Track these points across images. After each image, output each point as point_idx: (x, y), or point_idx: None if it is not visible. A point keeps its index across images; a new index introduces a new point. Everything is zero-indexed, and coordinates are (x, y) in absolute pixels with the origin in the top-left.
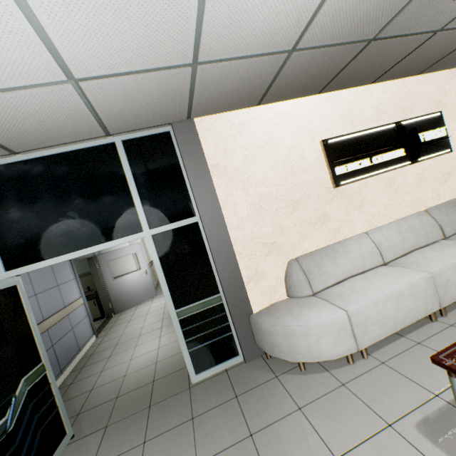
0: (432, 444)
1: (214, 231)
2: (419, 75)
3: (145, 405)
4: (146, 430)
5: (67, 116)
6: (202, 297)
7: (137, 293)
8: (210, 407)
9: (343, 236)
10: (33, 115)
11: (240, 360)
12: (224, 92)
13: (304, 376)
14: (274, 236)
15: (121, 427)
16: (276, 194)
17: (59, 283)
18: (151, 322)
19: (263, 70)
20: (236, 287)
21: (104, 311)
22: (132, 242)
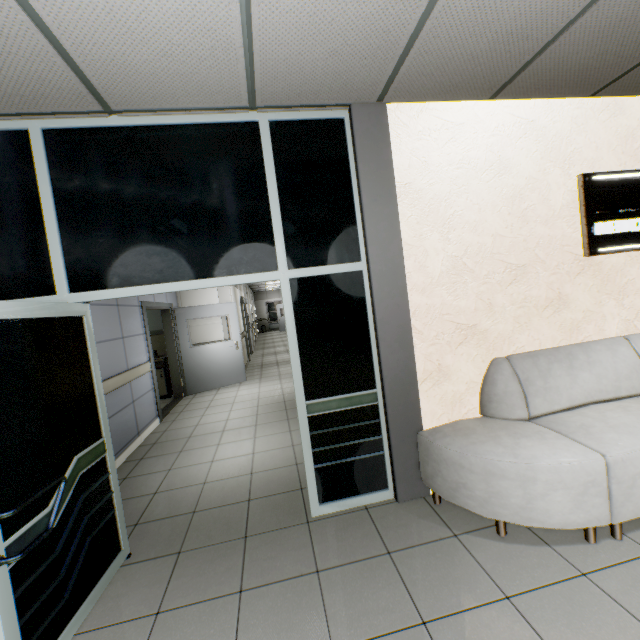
0: None
1: (387, 291)
2: None
3: (238, 533)
4: (242, 573)
5: (206, 51)
6: (348, 389)
7: (220, 373)
8: (346, 561)
9: (583, 336)
10: (158, 37)
11: (388, 497)
12: (457, 56)
13: (506, 545)
14: (476, 316)
15: (202, 558)
16: (491, 249)
17: (124, 334)
18: (239, 415)
19: (541, 22)
20: (404, 384)
21: (172, 388)
22: (223, 300)
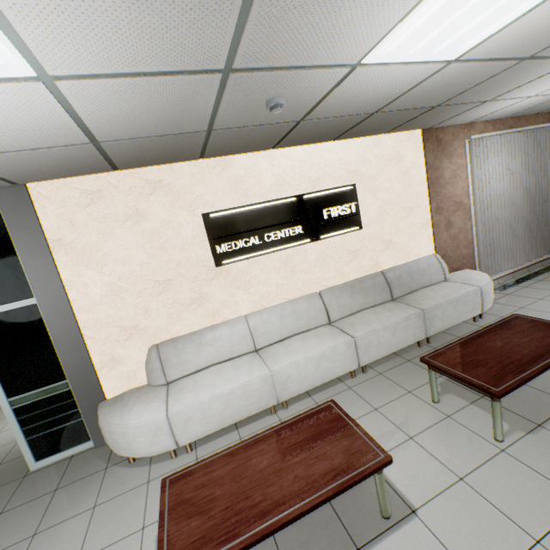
0: (155, 548)
1: (56, 316)
2: (334, 141)
3: None
4: None
5: None
6: (45, 384)
7: None
8: (25, 501)
9: (224, 317)
10: None
11: (92, 445)
12: (39, 168)
13: (128, 469)
14: (137, 319)
15: None
16: (141, 273)
17: None
18: None
19: (76, 154)
20: (84, 374)
21: None
22: None
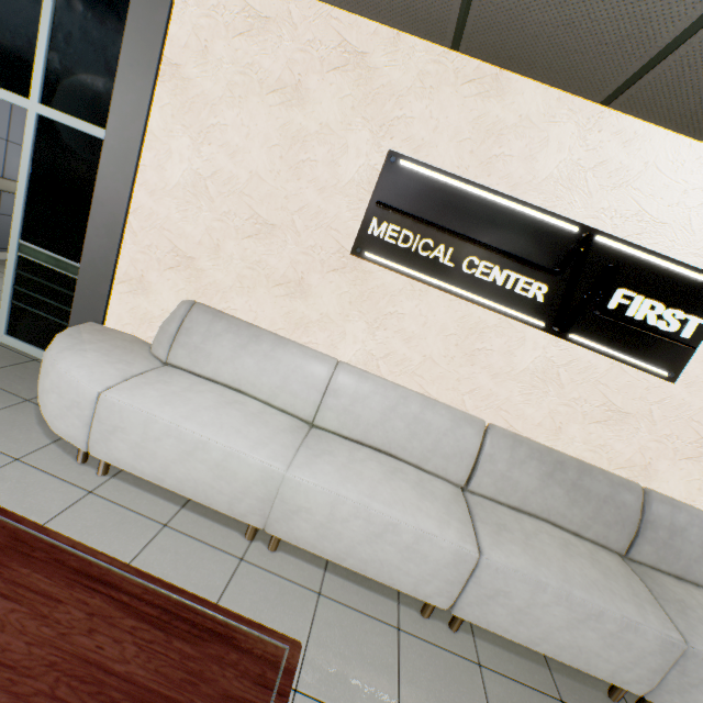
0: None
1: (113, 171)
2: None
3: None
4: None
5: None
6: (62, 252)
7: None
8: None
9: (310, 340)
10: None
11: None
12: None
13: (33, 423)
14: (199, 251)
15: None
16: (244, 187)
17: None
18: None
19: None
20: (99, 272)
21: None
22: None
